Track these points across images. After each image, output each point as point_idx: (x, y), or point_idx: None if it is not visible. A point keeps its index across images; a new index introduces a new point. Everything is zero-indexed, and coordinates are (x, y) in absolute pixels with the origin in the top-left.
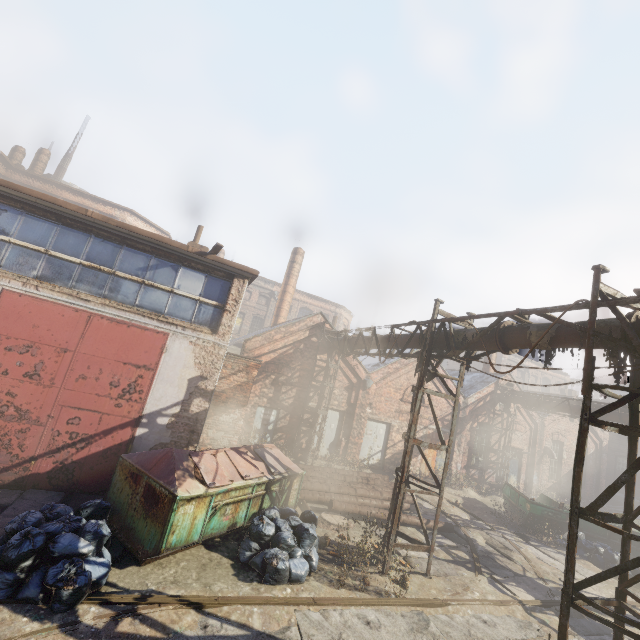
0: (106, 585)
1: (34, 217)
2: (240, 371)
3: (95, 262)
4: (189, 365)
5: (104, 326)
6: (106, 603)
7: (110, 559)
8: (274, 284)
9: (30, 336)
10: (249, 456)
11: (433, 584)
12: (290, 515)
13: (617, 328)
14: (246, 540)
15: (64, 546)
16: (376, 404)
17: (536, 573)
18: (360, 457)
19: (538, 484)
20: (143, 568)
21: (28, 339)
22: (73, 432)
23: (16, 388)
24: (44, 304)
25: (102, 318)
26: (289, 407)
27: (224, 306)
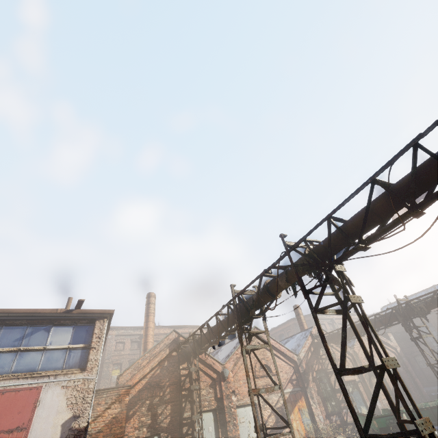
0: None
1: None
2: (113, 403)
3: None
4: (62, 409)
5: None
6: None
7: None
8: (141, 328)
9: None
10: None
11: None
12: None
13: (304, 259)
14: None
15: None
16: (238, 390)
17: None
18: None
19: (381, 405)
20: None
21: None
22: None
23: None
24: None
25: None
26: (168, 427)
27: (90, 345)
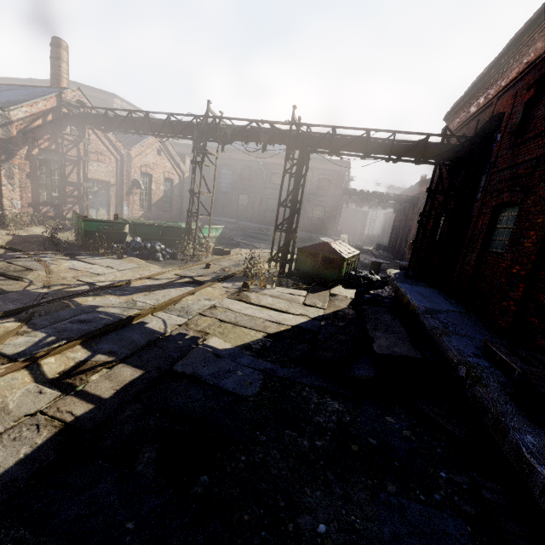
0: None
1: None
2: None
3: None
4: None
5: None
6: None
7: None
8: None
9: None
10: None
11: None
12: None
13: None
14: None
15: None
16: None
17: (45, 283)
18: None
19: (129, 213)
20: None
21: None
22: None
23: None
24: None
25: None
26: None
27: None
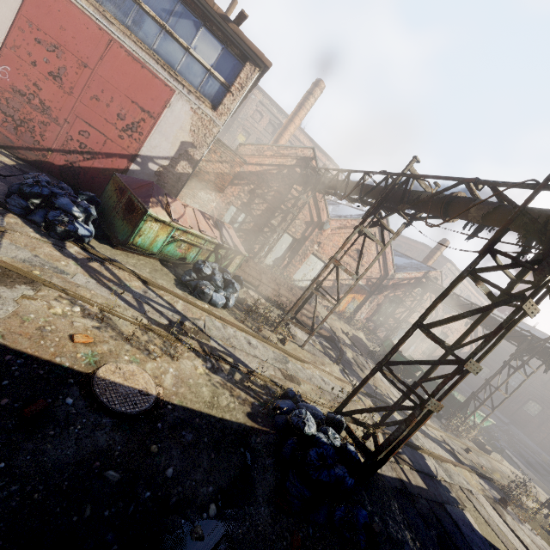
0: (88, 245)
1: None
2: (226, 162)
3: None
4: (185, 129)
5: (121, 57)
6: (85, 250)
7: (93, 232)
8: (286, 116)
9: (57, 36)
10: (210, 222)
11: (303, 352)
12: (225, 272)
13: (546, 216)
14: (189, 270)
15: (62, 203)
16: (324, 245)
17: (374, 383)
18: (294, 277)
19: (412, 352)
20: (115, 250)
21: (55, 39)
22: (82, 143)
23: (42, 82)
24: (72, 8)
25: (121, 47)
26: (256, 217)
27: (230, 87)
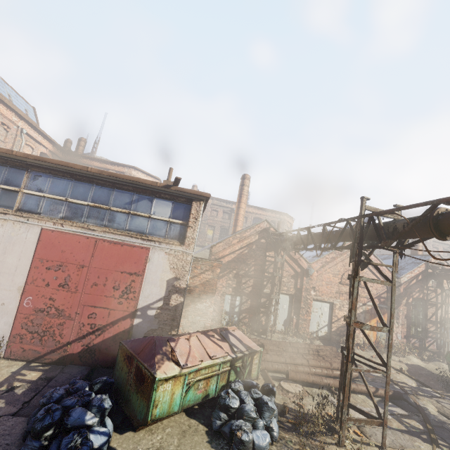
0: (108, 449)
1: (57, 178)
2: (207, 270)
3: (97, 203)
4: (166, 270)
5: (106, 247)
6: None
7: (112, 427)
8: (233, 203)
9: (60, 258)
10: (216, 338)
11: None
12: (252, 388)
13: None
14: (216, 410)
15: (74, 419)
16: (318, 287)
17: None
18: (310, 330)
19: None
20: (137, 433)
21: (59, 260)
22: (92, 323)
23: (55, 295)
24: (67, 236)
25: (104, 241)
26: (249, 294)
27: (187, 223)
